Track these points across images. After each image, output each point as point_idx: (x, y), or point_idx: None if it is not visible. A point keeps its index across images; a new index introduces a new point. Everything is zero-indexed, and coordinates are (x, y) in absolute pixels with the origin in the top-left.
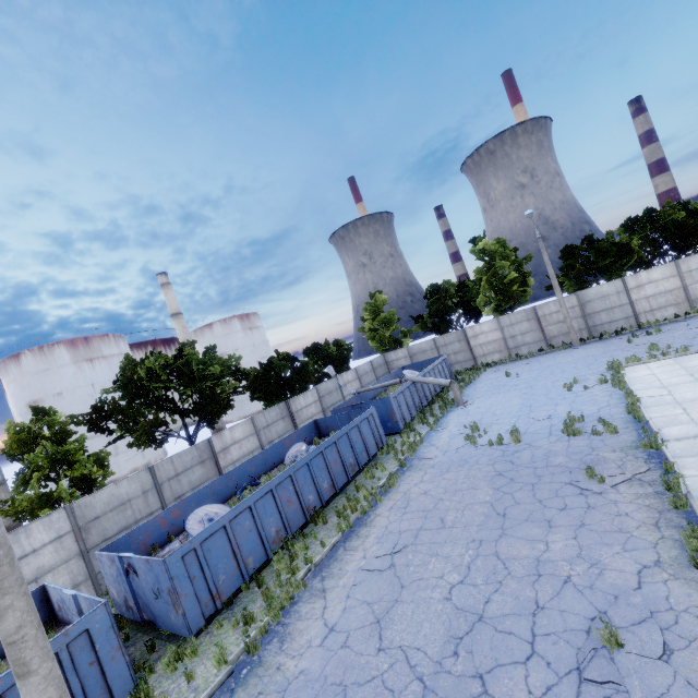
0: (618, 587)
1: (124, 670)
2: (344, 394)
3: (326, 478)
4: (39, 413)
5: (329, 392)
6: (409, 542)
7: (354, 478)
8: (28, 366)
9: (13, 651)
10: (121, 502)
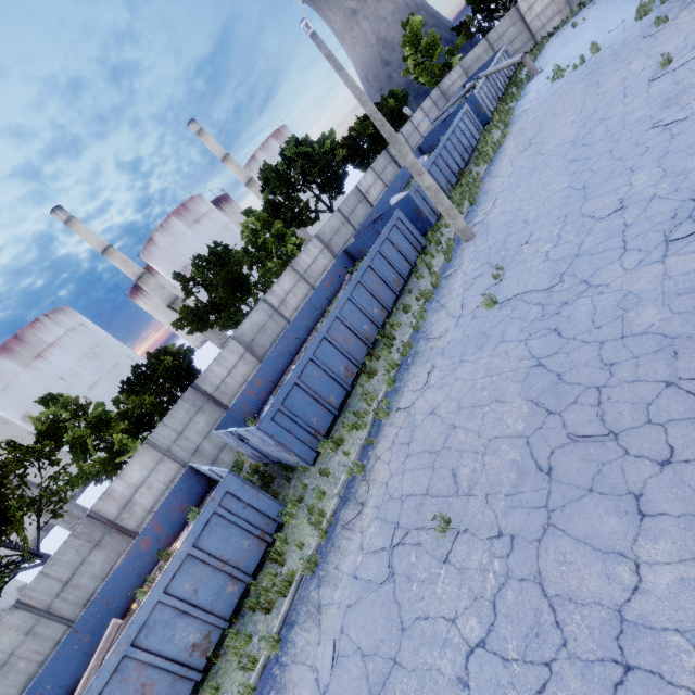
0: (672, 50)
1: (418, 234)
2: (421, 133)
3: (457, 155)
4: (247, 216)
5: (410, 134)
6: (536, 134)
7: (472, 156)
8: (164, 244)
9: (416, 167)
10: (336, 230)
